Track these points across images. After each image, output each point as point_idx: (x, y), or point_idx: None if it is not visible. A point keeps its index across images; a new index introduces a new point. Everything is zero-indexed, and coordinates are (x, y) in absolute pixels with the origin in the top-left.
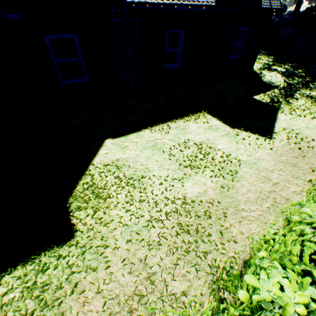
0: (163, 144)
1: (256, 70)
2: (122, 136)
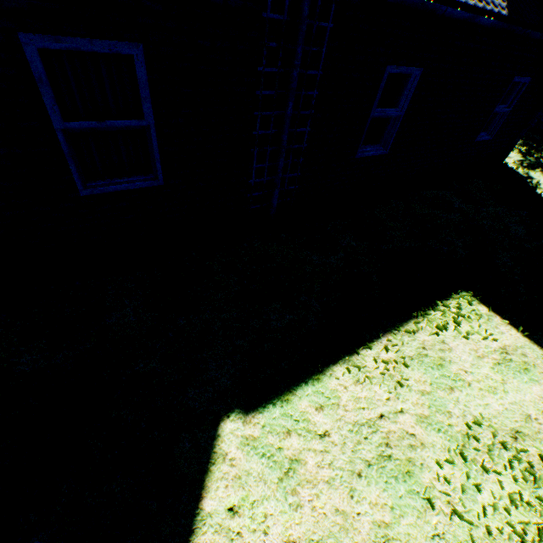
0: (409, 447)
1: (516, 168)
2: (271, 397)
